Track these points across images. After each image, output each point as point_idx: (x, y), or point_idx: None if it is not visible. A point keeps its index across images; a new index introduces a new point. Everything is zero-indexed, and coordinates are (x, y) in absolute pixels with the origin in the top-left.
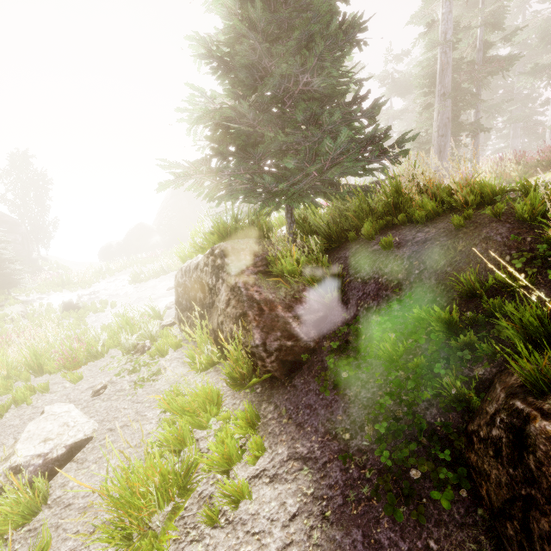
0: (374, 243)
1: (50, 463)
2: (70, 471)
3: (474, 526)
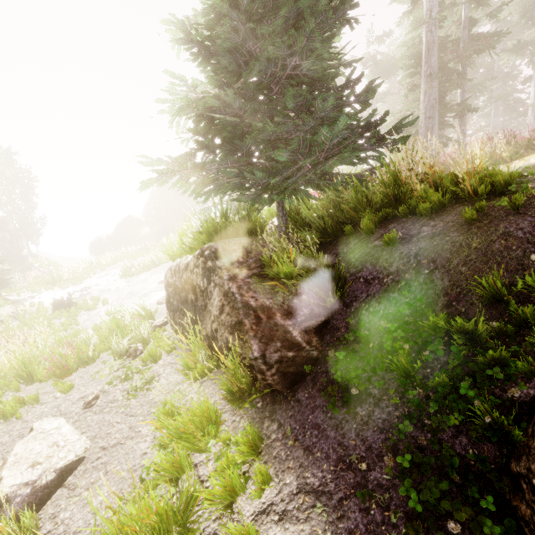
0: (374, 238)
1: (39, 491)
2: (60, 499)
3: None
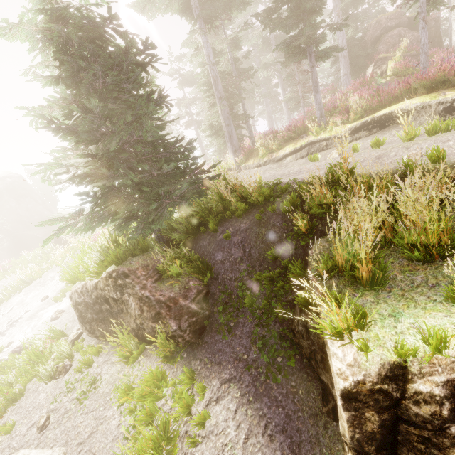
0: (218, 233)
1: None
2: None
3: (304, 367)
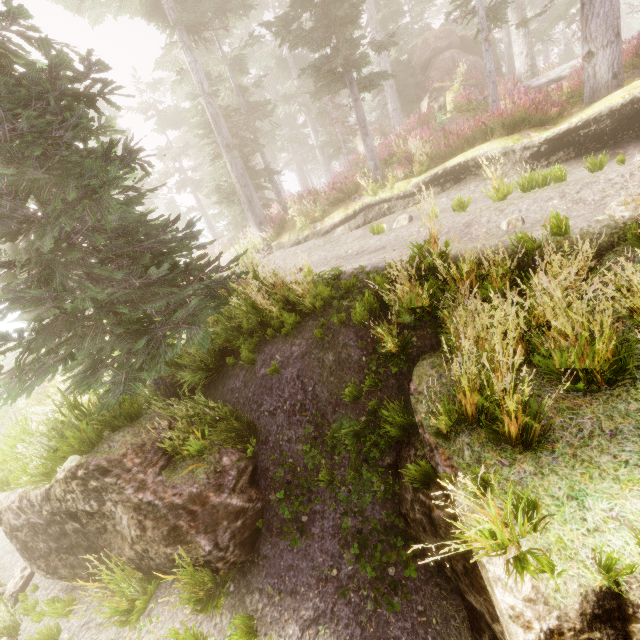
0: (258, 365)
1: None
2: None
3: (432, 576)
